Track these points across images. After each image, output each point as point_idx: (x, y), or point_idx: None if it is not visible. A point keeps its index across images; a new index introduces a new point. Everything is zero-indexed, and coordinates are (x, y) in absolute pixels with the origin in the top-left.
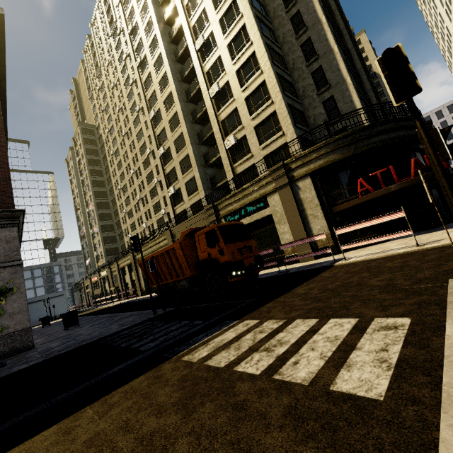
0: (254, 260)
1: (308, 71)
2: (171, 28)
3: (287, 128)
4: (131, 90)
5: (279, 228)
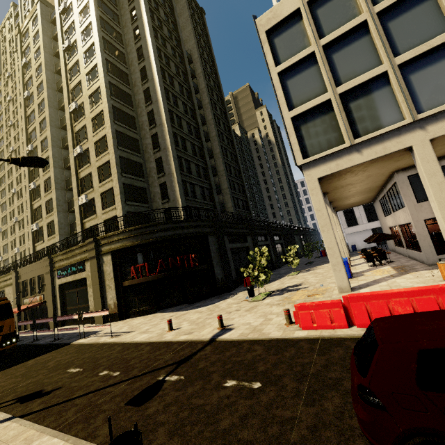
0: (1, 339)
1: (154, 157)
2: (59, 79)
3: (118, 204)
4: None
5: (90, 291)
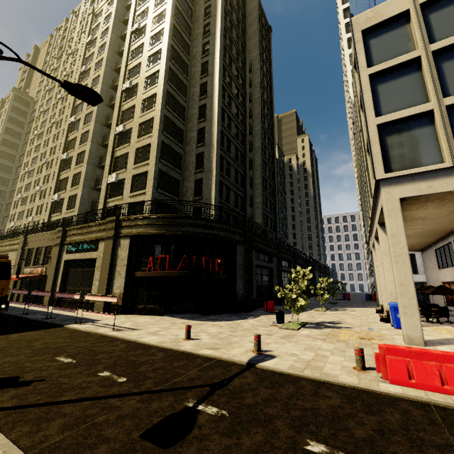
0: None
1: (196, 151)
2: (119, 60)
3: (148, 189)
4: None
5: (96, 273)
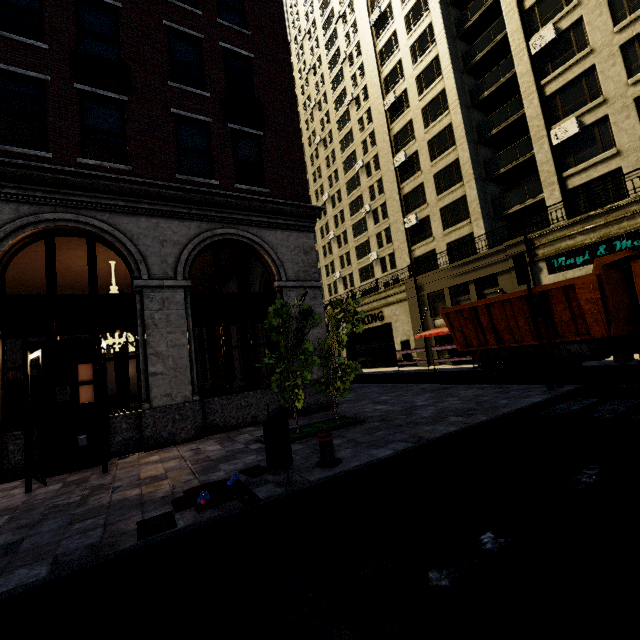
0: None
1: None
2: None
3: None
4: (339, 72)
5: None
